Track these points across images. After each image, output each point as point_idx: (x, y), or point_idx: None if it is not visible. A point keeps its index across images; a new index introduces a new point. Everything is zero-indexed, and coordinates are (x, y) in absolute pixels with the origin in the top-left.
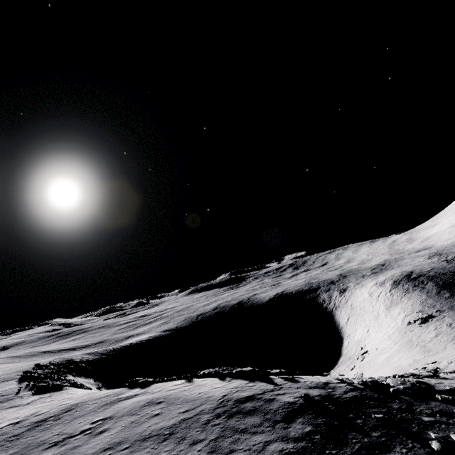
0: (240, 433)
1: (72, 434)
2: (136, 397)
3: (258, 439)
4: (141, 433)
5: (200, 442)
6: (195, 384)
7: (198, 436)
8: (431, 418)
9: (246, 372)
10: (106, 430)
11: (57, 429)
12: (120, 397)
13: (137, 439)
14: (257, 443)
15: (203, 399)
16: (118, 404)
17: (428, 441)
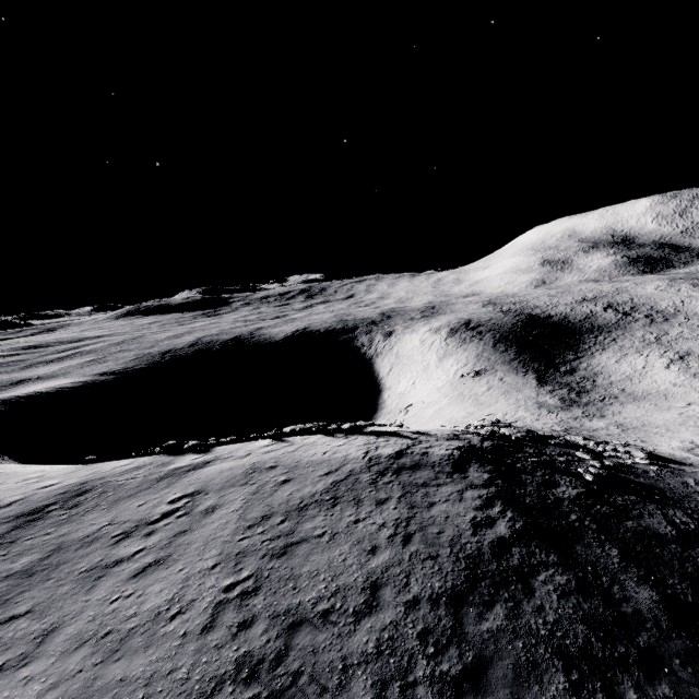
0: (424, 487)
1: (147, 519)
2: (214, 465)
3: (448, 490)
4: (287, 503)
5: (387, 501)
6: (298, 443)
7: (378, 496)
8: (563, 458)
9: (361, 427)
10: (217, 507)
11: (99, 519)
12: (175, 467)
13: (288, 509)
14: (450, 493)
15: (339, 458)
16: (191, 476)
17: (576, 475)
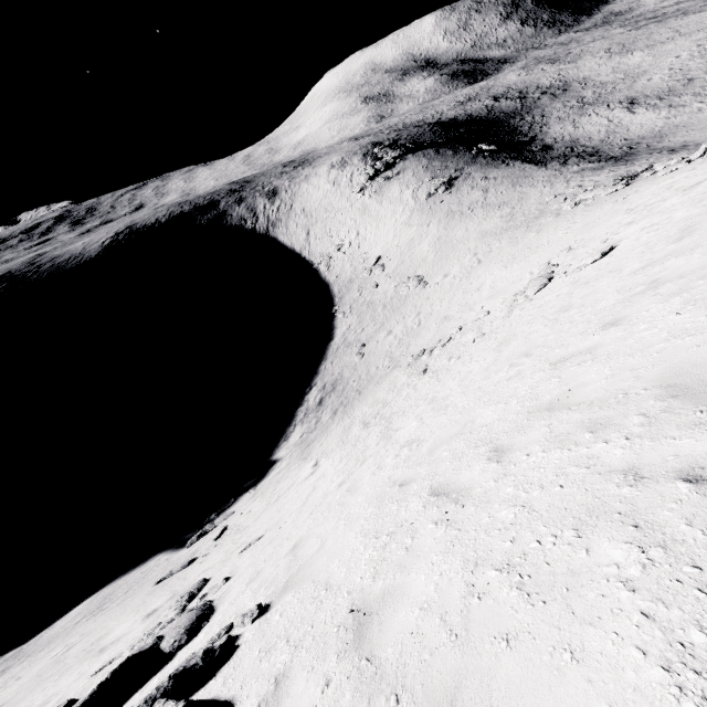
0: None
1: None
2: None
3: None
4: None
5: None
6: None
7: None
8: None
9: None
10: None
11: None
12: None
13: None
14: None
15: None
16: None
17: None
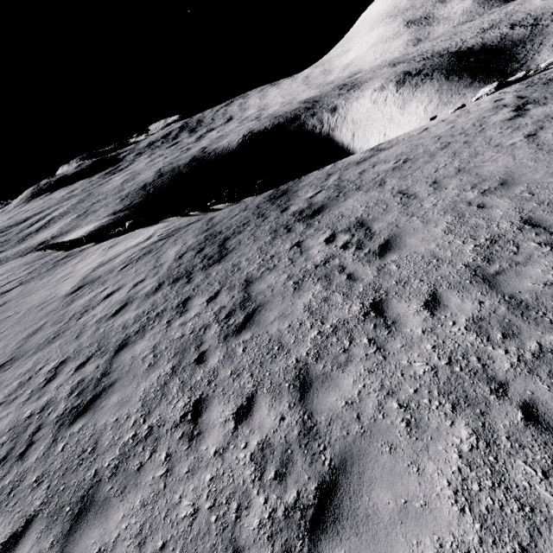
0: None
1: None
2: None
3: None
4: None
5: None
6: None
7: None
8: None
9: None
10: None
11: None
12: None
13: None
14: None
15: None
16: None
17: None
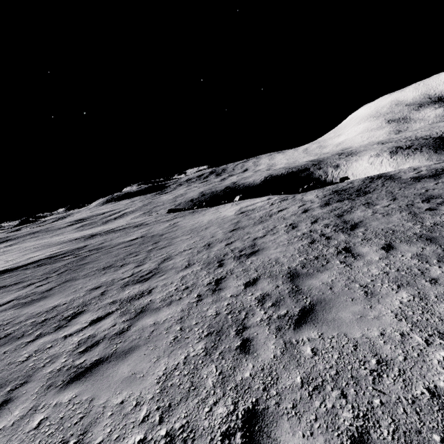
0: None
1: None
2: None
3: None
4: None
5: None
6: None
7: None
8: None
9: None
10: None
11: None
12: None
13: None
14: None
15: None
16: None
17: None
